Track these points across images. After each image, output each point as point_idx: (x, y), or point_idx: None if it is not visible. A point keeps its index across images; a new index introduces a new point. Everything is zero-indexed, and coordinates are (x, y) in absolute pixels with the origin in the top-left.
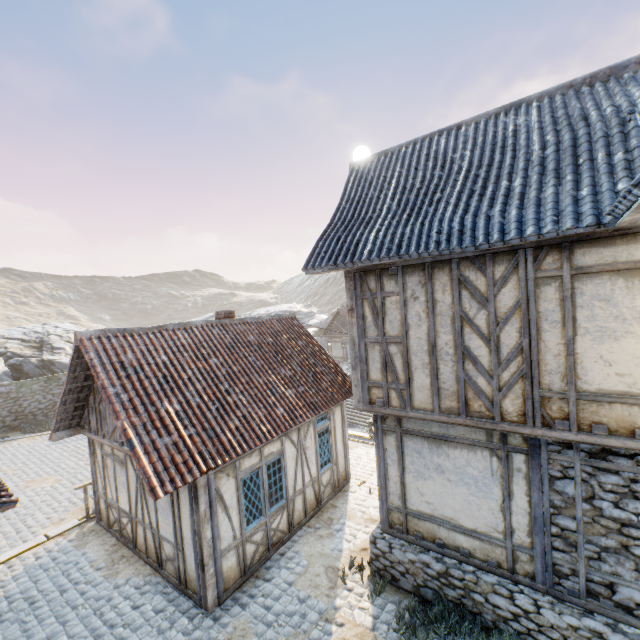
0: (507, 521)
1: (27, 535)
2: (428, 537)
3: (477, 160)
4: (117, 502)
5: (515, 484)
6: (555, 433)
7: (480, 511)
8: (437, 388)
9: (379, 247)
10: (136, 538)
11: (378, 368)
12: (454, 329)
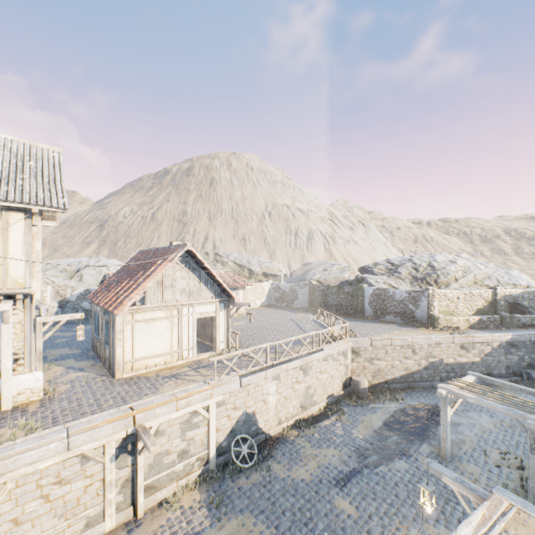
0: None
1: None
2: None
3: None
4: None
5: None
6: None
7: None
8: None
9: None
10: None
11: None
12: None
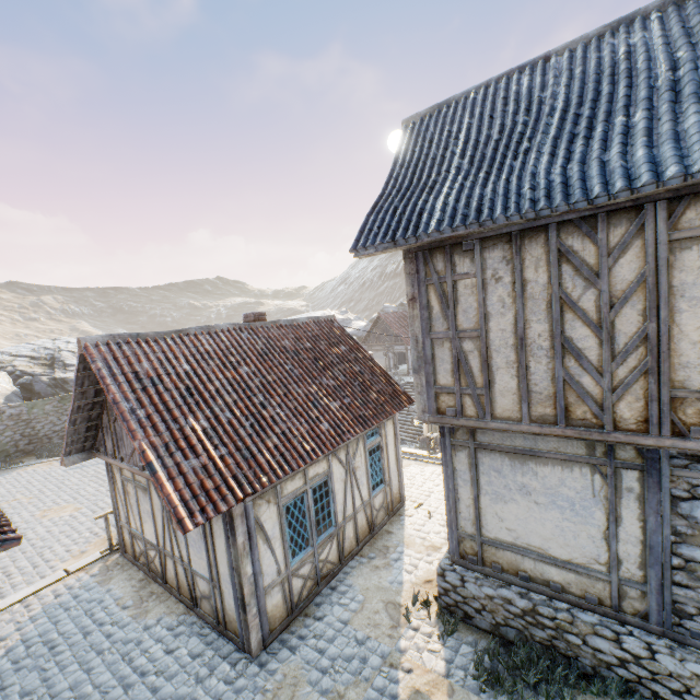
0: (612, 551)
1: (45, 570)
2: (509, 569)
3: (576, 96)
4: (142, 533)
5: (624, 507)
6: (690, 443)
7: (577, 539)
8: (527, 392)
9: (451, 214)
10: (166, 573)
11: (448, 370)
12: (550, 316)
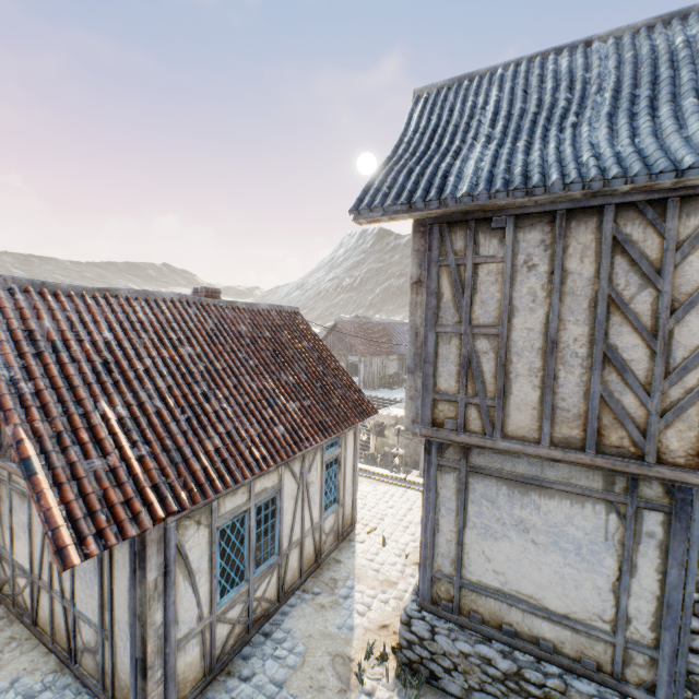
0: (622, 607)
1: None
2: (491, 620)
3: (630, 77)
4: (11, 553)
5: (641, 555)
6: None
7: (579, 589)
8: (551, 407)
9: (488, 178)
10: (37, 610)
11: (453, 373)
12: (593, 317)
